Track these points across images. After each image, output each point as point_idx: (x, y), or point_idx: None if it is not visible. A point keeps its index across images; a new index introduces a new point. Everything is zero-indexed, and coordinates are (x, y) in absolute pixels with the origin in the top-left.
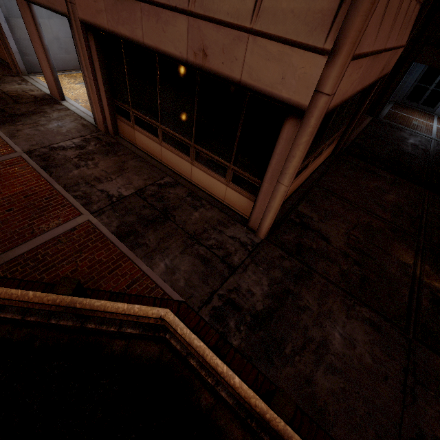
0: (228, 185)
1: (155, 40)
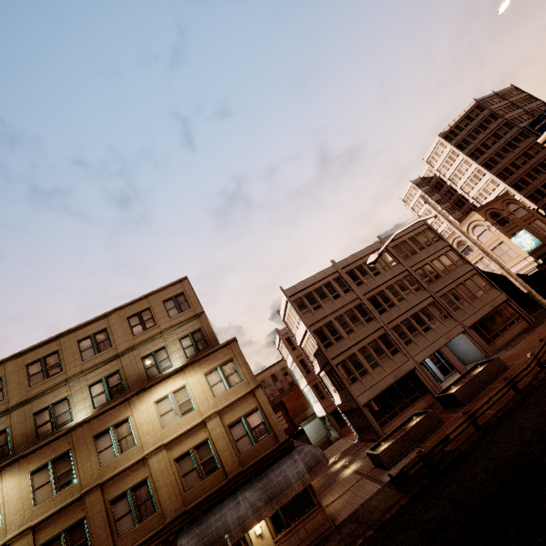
0: (518, 323)
1: (485, 312)
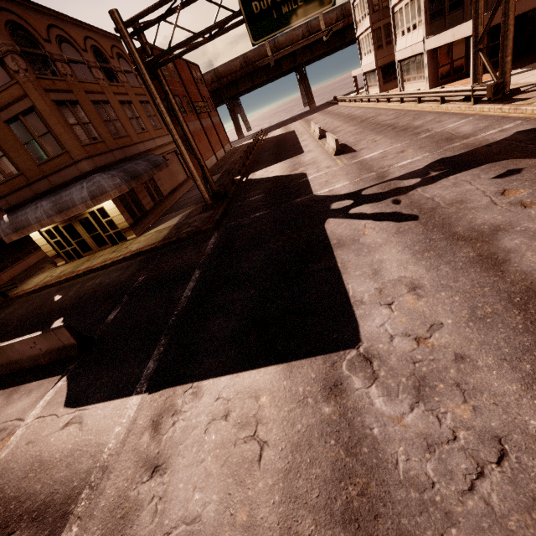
0: None
1: None
